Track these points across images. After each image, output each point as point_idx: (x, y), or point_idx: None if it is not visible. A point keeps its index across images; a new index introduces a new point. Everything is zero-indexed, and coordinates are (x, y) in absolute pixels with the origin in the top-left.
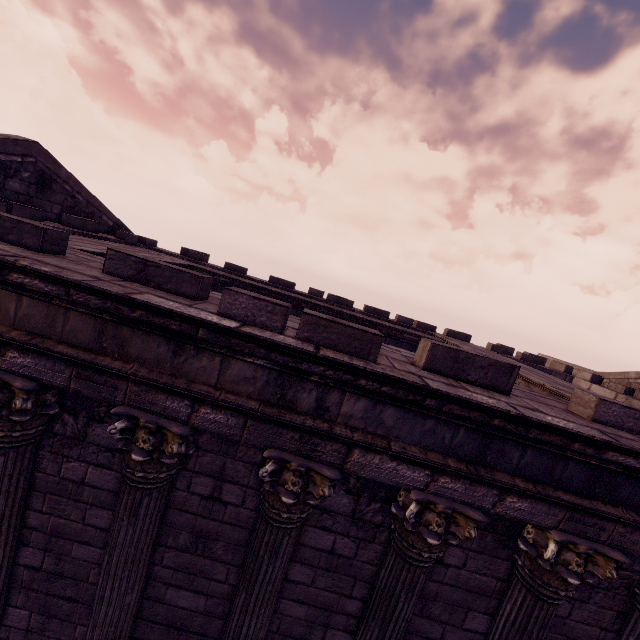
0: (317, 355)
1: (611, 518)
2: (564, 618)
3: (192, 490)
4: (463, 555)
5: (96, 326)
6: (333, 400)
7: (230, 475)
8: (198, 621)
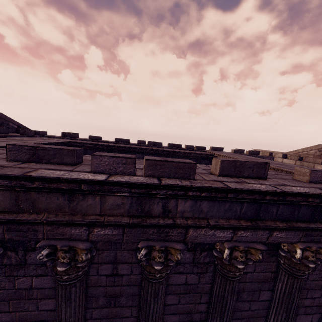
0: (160, 184)
1: None
2: (305, 281)
3: (100, 274)
4: (253, 265)
5: (12, 196)
6: (172, 205)
7: (120, 259)
8: None
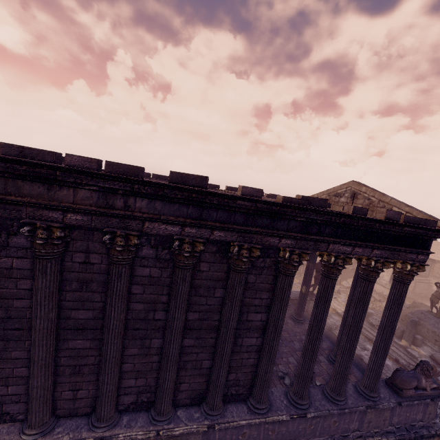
0: (113, 176)
1: (255, 233)
2: (254, 283)
3: (74, 261)
4: (208, 265)
5: (2, 182)
6: (132, 202)
7: (92, 250)
8: (91, 323)
